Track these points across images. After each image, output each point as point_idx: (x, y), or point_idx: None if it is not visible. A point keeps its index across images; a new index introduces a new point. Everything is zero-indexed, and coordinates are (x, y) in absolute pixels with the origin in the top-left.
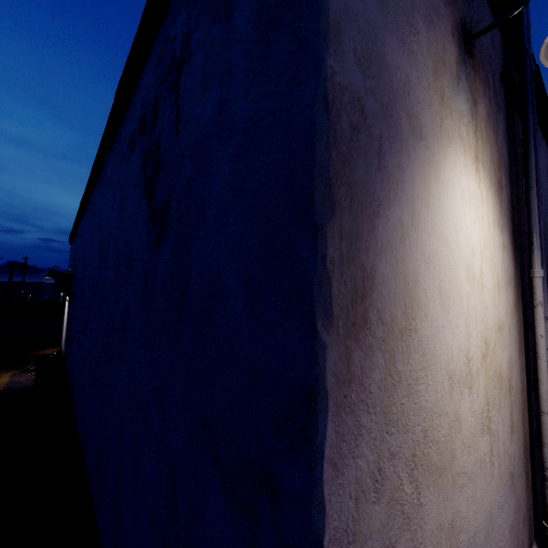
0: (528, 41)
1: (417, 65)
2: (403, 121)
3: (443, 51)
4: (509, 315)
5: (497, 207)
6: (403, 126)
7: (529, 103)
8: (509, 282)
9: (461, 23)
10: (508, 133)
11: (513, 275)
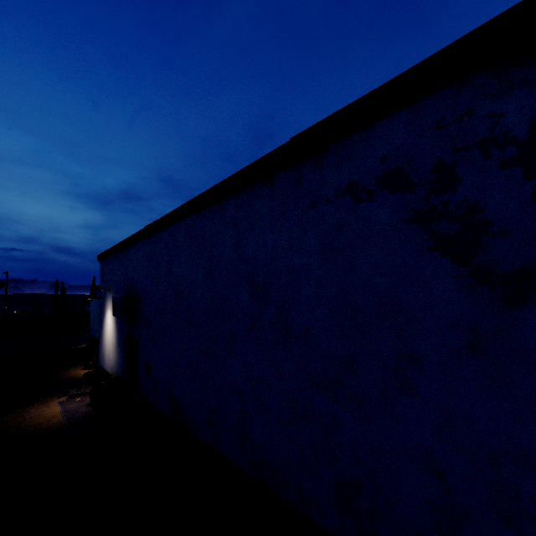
0: None
1: None
2: None
3: None
4: None
5: None
6: None
7: None
8: None
9: None
10: None
11: None
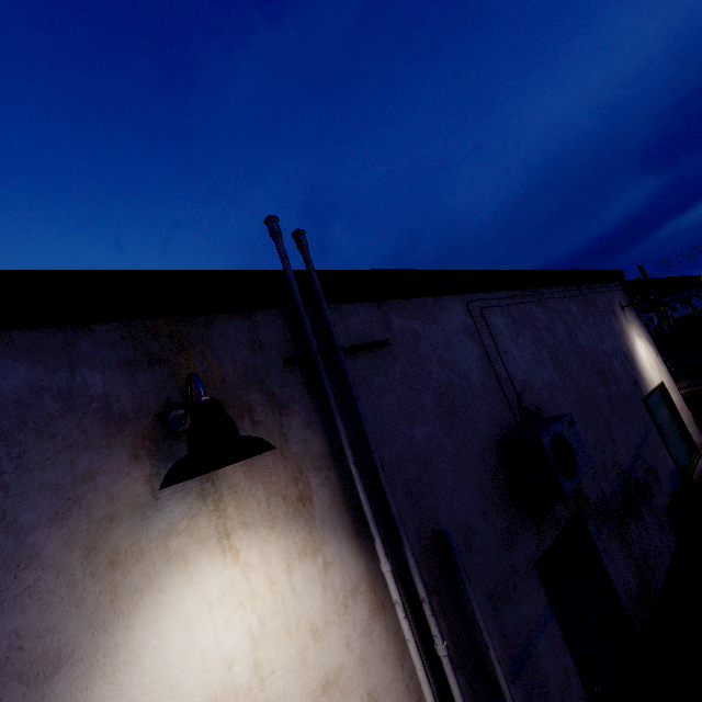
0: (318, 295)
1: (40, 592)
2: (10, 692)
3: (109, 506)
4: (356, 641)
5: (297, 537)
6: (11, 698)
7: (323, 378)
8: (350, 597)
9: (156, 420)
10: (320, 408)
11: (364, 575)
